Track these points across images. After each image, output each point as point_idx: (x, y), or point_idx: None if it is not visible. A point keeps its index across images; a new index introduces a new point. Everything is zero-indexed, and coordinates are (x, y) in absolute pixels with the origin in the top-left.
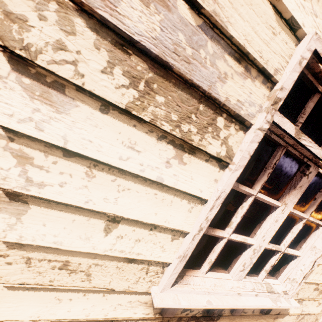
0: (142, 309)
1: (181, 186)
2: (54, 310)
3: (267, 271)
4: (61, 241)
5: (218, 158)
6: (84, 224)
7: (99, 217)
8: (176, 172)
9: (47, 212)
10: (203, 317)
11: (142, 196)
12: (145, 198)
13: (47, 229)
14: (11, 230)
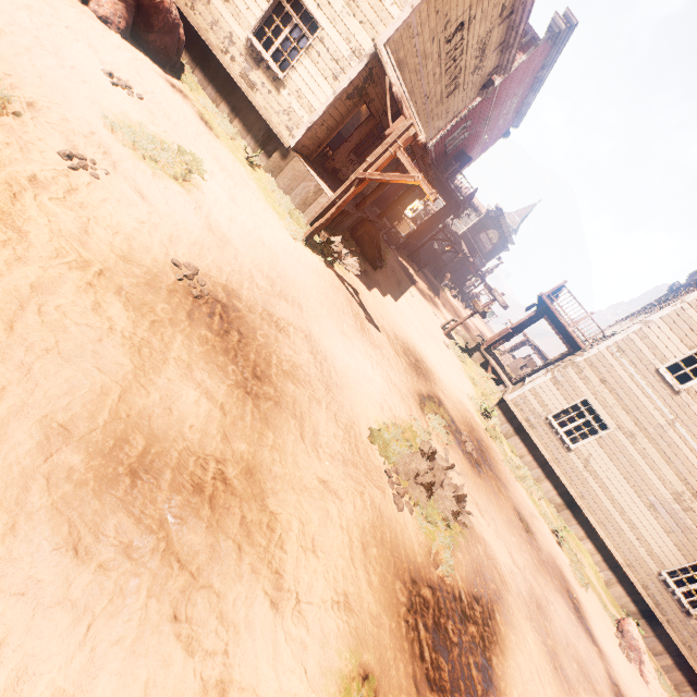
0: (244, 40)
1: (260, 6)
2: (233, 25)
3: (279, 63)
4: (240, 8)
5: (268, 2)
6: (244, 6)
7: (246, 6)
8: (260, 2)
9: (241, 1)
10: (256, 62)
11: (254, 5)
12: (254, 6)
13: (239, 4)
14: (236, 1)
